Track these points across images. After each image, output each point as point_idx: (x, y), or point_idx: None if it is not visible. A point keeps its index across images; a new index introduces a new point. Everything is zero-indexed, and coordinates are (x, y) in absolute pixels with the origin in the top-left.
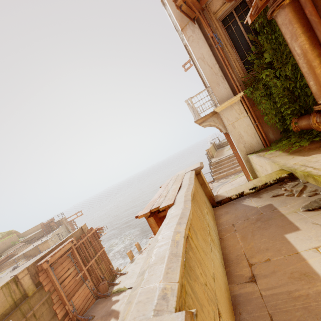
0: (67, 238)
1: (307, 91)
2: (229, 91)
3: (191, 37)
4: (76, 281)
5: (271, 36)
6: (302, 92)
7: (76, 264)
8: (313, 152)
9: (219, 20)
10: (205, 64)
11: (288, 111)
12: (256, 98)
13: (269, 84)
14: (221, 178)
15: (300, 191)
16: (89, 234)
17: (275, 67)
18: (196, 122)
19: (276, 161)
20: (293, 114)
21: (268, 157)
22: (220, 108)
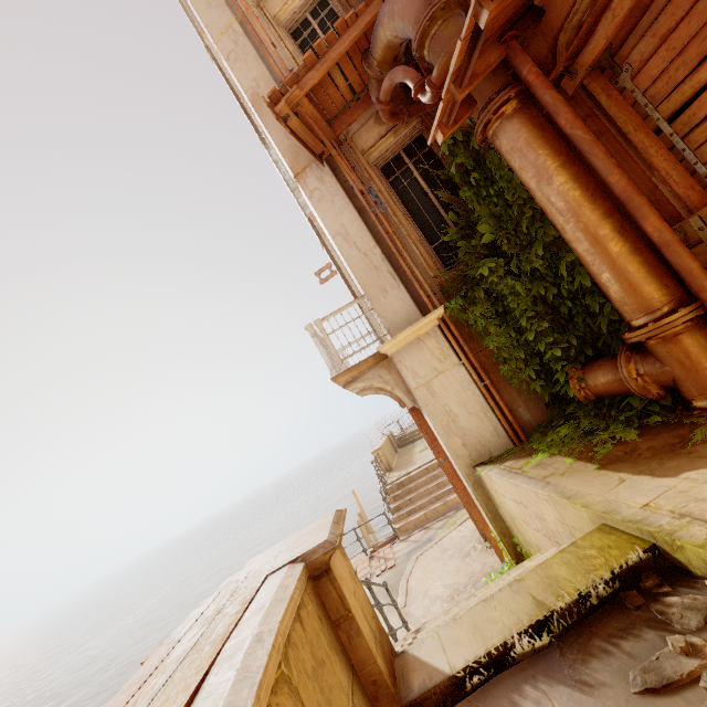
0: None
1: (590, 303)
2: (411, 306)
3: (318, 192)
4: None
5: (487, 190)
6: (577, 305)
7: None
8: (677, 462)
9: (375, 167)
10: (352, 247)
11: (556, 350)
12: (475, 322)
13: (498, 290)
14: (415, 527)
15: None
16: None
17: (505, 253)
18: (335, 380)
19: (573, 492)
20: (568, 357)
21: (538, 477)
22: (395, 345)
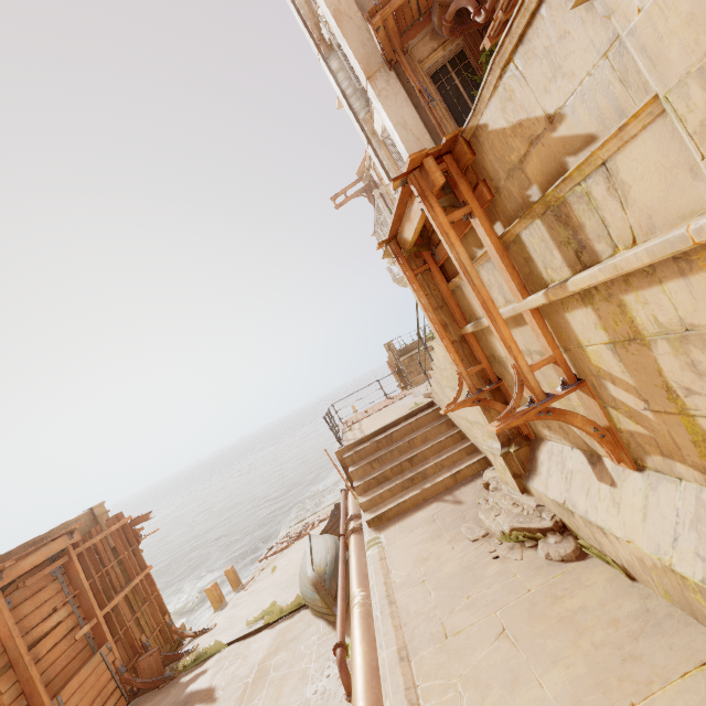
0: (53, 532)
1: None
2: None
3: (385, 92)
4: (74, 648)
5: None
6: None
7: (76, 601)
8: None
9: (427, 74)
10: (409, 134)
11: None
12: None
13: None
14: (424, 380)
15: None
16: (114, 527)
17: None
18: None
19: None
20: None
21: None
22: None
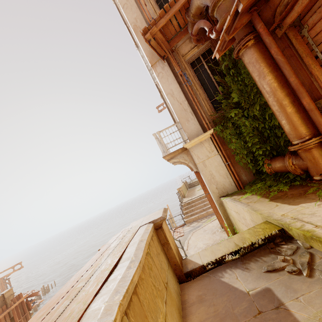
0: None
1: (277, 132)
2: (199, 128)
3: (161, 74)
4: None
5: (237, 78)
6: (272, 132)
7: None
8: (300, 200)
9: (188, 62)
10: (175, 100)
11: (260, 151)
12: (226, 136)
13: (238, 123)
14: (193, 221)
15: (308, 265)
16: (13, 305)
17: (242, 107)
18: (164, 158)
19: (257, 209)
20: (265, 154)
21: (245, 203)
22: (190, 144)
